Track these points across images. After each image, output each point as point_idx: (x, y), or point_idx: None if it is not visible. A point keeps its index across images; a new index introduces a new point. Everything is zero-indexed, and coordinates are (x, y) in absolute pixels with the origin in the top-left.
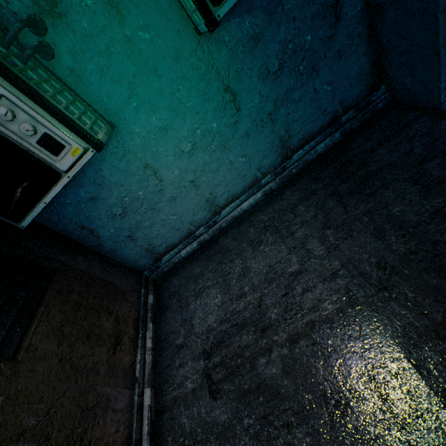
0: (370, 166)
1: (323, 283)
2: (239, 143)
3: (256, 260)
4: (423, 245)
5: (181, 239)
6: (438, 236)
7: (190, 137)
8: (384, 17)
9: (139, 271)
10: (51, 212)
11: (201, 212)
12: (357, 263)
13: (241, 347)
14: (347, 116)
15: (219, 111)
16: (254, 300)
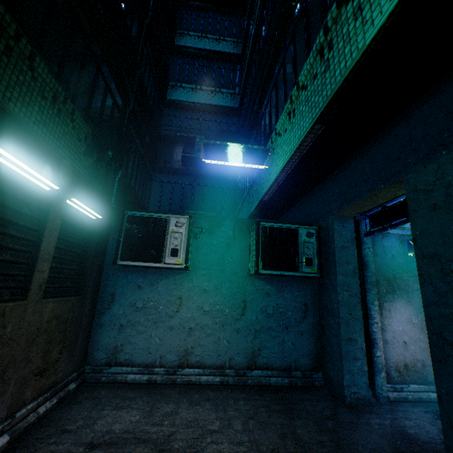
0: (296, 405)
1: (229, 443)
2: (231, 331)
3: (188, 411)
4: (305, 452)
5: (142, 363)
6: (315, 452)
7: (212, 305)
8: (324, 331)
9: (87, 360)
10: (115, 273)
11: (175, 355)
12: (259, 443)
13: (132, 452)
14: (296, 373)
15: (234, 306)
16: (168, 430)
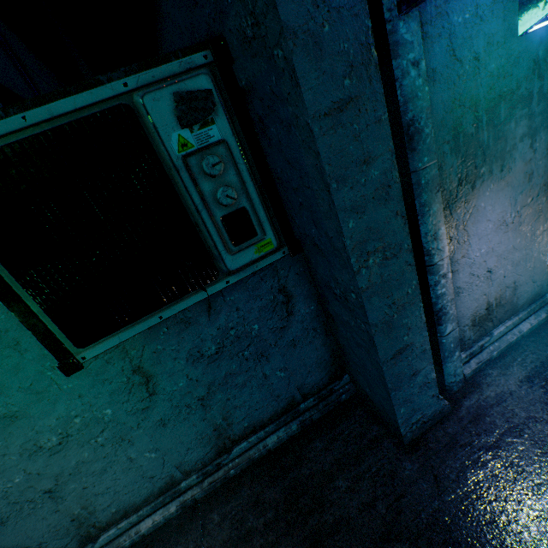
0: (325, 511)
1: None
2: (148, 433)
3: None
4: None
5: None
6: None
7: (61, 426)
8: (336, 326)
9: None
10: None
11: (58, 539)
12: None
13: None
14: (306, 404)
15: (120, 394)
16: None
